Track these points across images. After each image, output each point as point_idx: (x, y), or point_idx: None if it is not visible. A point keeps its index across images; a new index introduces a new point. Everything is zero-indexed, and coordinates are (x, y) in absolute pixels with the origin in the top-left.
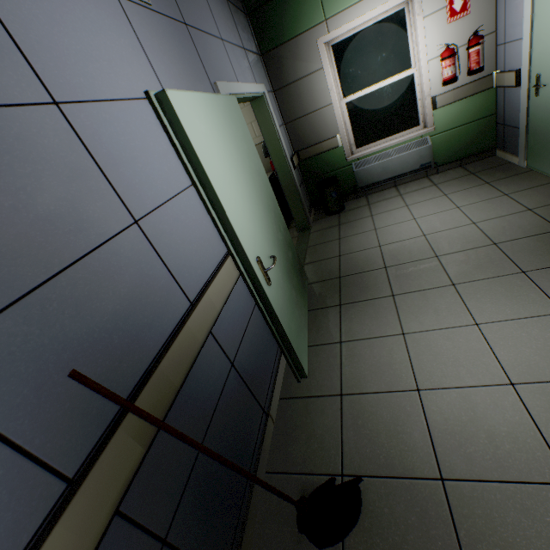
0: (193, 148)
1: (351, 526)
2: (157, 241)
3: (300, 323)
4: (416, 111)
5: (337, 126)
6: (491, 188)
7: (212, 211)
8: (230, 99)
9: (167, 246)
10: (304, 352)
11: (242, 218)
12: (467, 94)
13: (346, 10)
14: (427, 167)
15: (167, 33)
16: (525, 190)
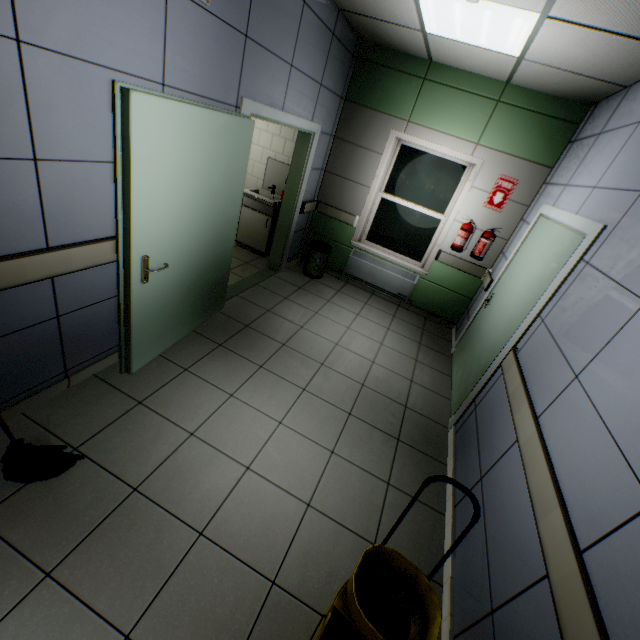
0: (131, 144)
1: (43, 479)
2: (49, 185)
3: (166, 333)
4: (425, 249)
5: (362, 209)
6: (416, 349)
7: (120, 197)
8: (242, 121)
9: (57, 193)
10: (148, 356)
11: (155, 219)
12: (463, 268)
13: (427, 129)
14: (402, 298)
15: (211, 35)
16: (429, 367)
